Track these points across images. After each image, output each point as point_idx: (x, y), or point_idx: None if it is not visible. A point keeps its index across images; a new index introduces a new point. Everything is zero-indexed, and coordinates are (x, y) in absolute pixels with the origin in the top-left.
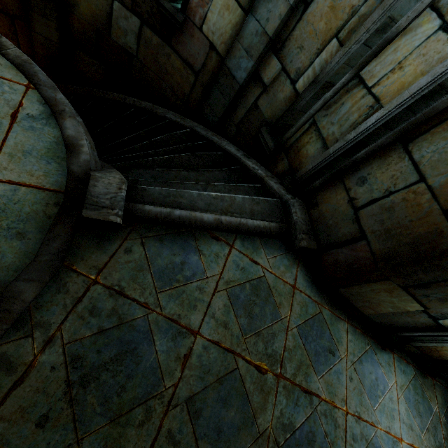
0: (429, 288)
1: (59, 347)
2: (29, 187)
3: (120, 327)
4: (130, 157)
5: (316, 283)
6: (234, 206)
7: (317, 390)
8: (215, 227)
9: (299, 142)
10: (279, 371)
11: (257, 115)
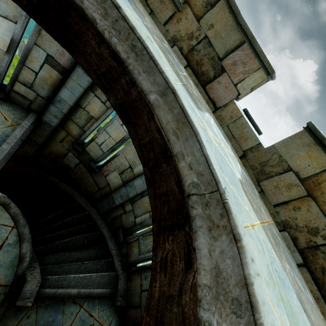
0: None
1: None
2: None
3: None
4: (48, 237)
5: None
6: (90, 281)
7: None
8: (76, 297)
9: (132, 243)
10: None
11: (120, 220)
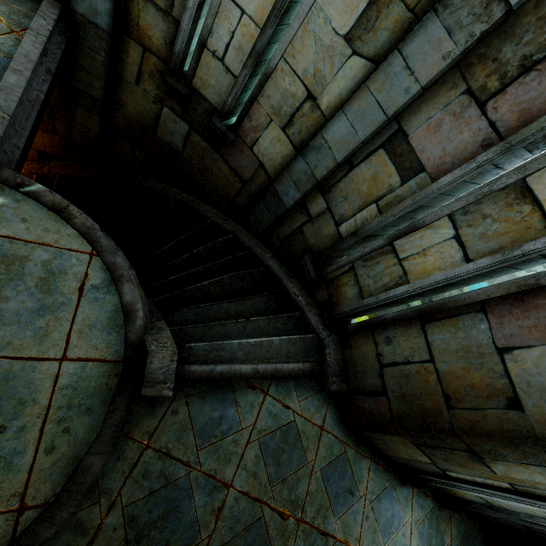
0: (434, 450)
1: (120, 510)
2: (94, 361)
3: (167, 487)
4: (172, 281)
5: (344, 423)
6: (271, 351)
7: (333, 532)
8: (252, 378)
9: (339, 280)
10: (300, 515)
11: (301, 239)
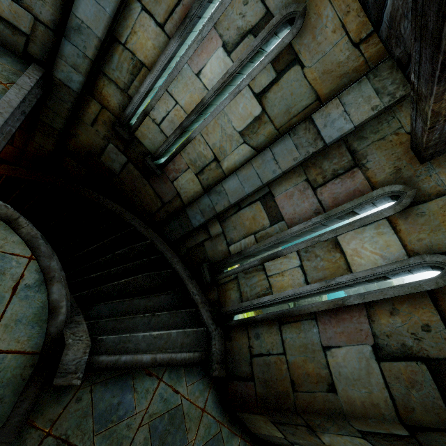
0: (285, 426)
1: None
2: (14, 353)
3: None
4: (94, 277)
5: (221, 404)
6: (169, 342)
7: None
8: (150, 366)
9: (226, 285)
10: None
11: (202, 250)
